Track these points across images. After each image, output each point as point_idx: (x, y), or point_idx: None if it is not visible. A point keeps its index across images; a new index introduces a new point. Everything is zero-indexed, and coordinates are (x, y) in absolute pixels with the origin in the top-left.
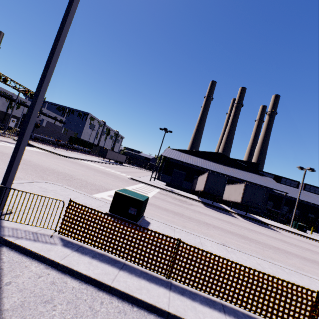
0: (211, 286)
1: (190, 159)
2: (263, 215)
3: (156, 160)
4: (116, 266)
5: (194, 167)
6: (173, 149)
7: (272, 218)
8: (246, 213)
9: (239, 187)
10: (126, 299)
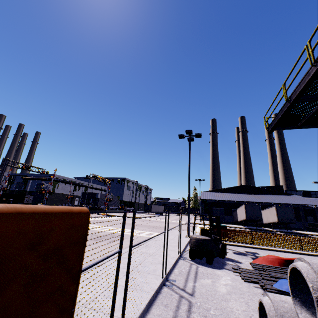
0: (267, 243)
1: (223, 196)
2: (307, 230)
3: (199, 204)
4: (236, 243)
5: (228, 202)
6: (206, 191)
7: (315, 231)
8: (287, 230)
9: (272, 210)
10: (244, 247)
